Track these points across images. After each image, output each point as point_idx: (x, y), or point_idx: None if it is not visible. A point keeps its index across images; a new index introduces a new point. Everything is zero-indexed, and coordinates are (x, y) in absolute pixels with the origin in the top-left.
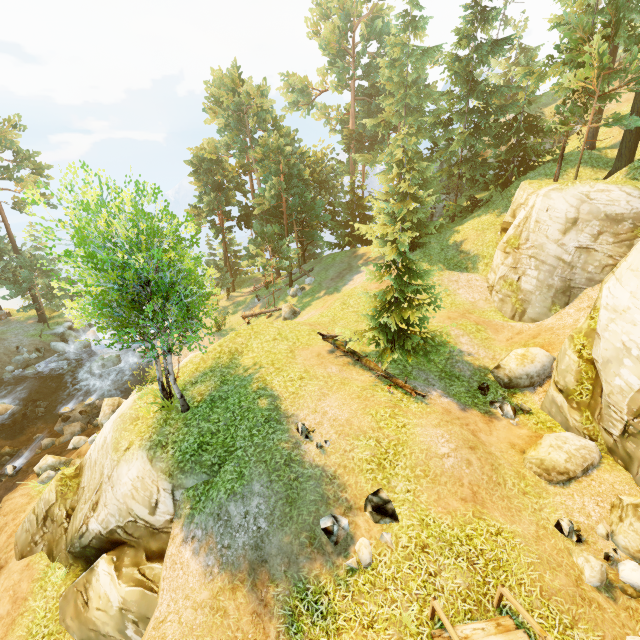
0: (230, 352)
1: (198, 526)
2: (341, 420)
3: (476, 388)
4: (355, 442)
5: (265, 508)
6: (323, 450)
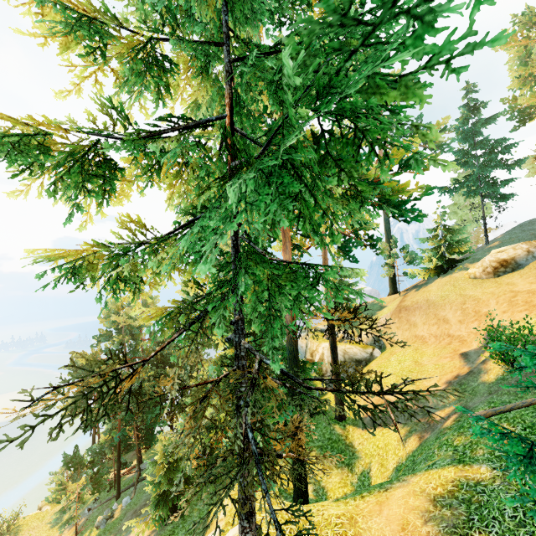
0: None
1: None
2: None
3: None
4: None
5: None
6: None
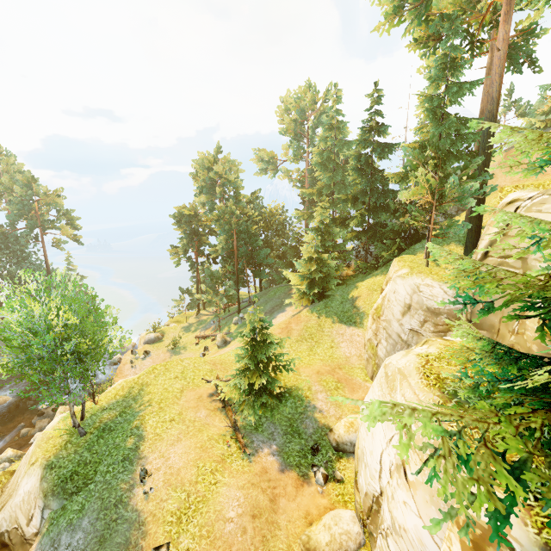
0: (142, 384)
1: (41, 547)
2: (174, 468)
3: (310, 447)
4: (172, 493)
5: (82, 543)
6: (147, 496)
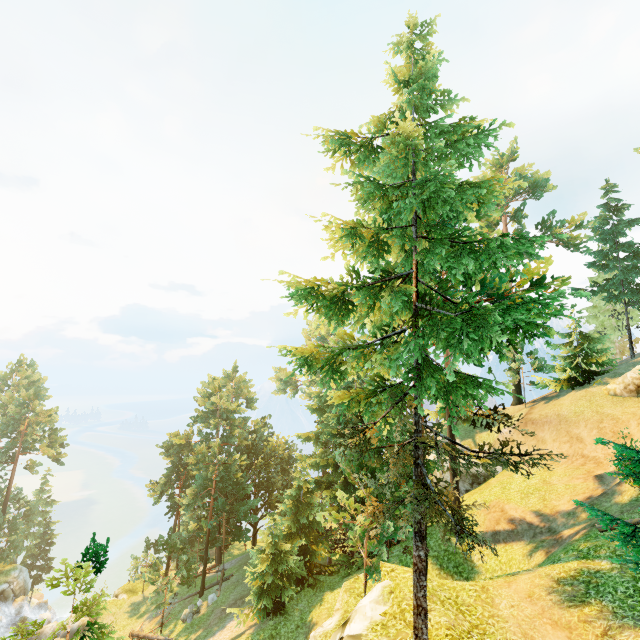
0: None
1: None
2: None
3: None
4: None
5: None
6: None
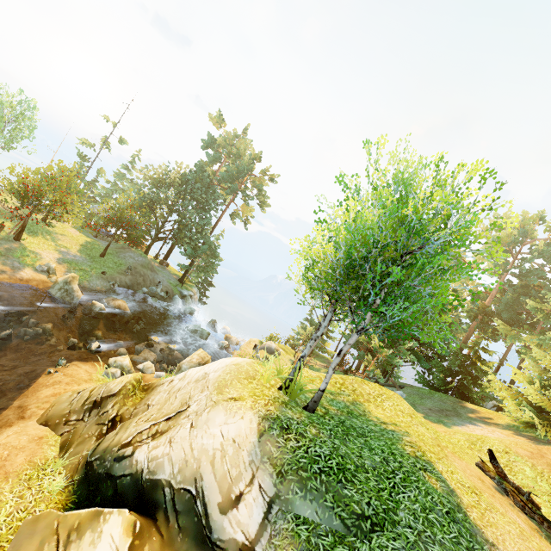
0: (354, 391)
1: None
2: None
3: None
4: None
5: None
6: None
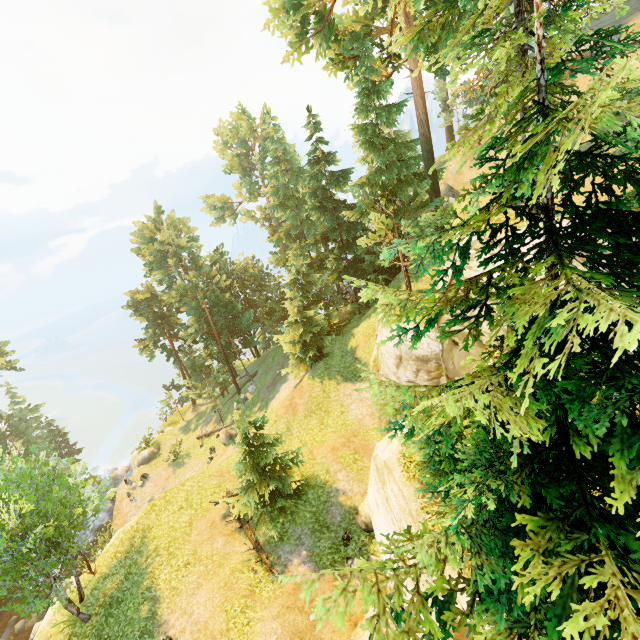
0: (143, 530)
1: None
2: (201, 623)
3: (341, 538)
4: None
5: None
6: None
